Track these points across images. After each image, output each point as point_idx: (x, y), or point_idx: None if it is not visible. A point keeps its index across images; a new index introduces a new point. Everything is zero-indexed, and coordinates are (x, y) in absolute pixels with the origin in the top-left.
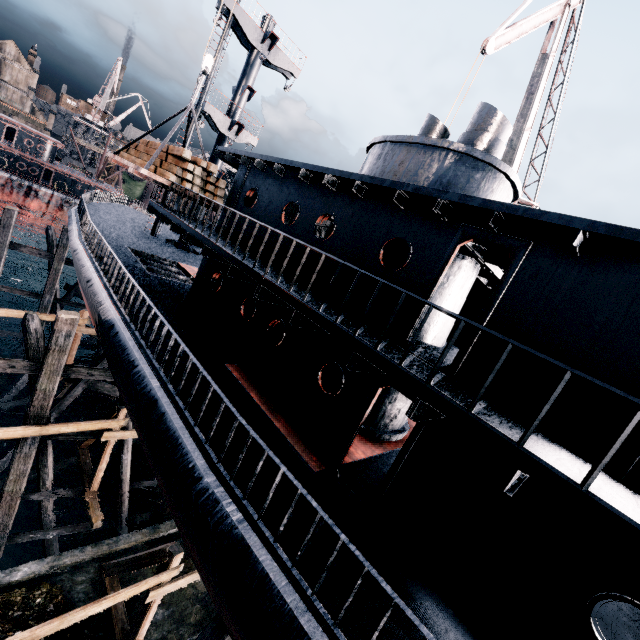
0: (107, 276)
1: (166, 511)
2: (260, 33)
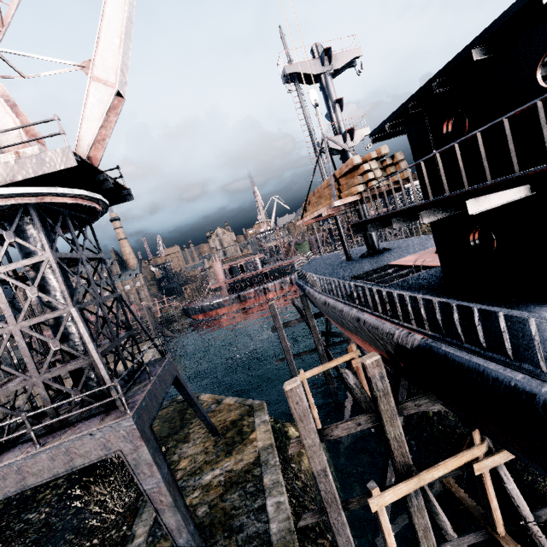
0: (366, 307)
1: None
2: (317, 62)
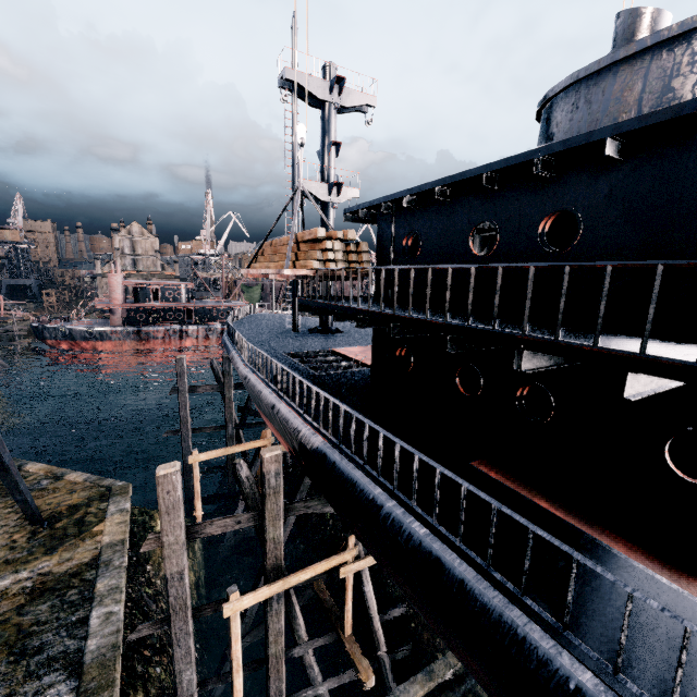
0: (286, 394)
1: (424, 638)
2: (325, 85)
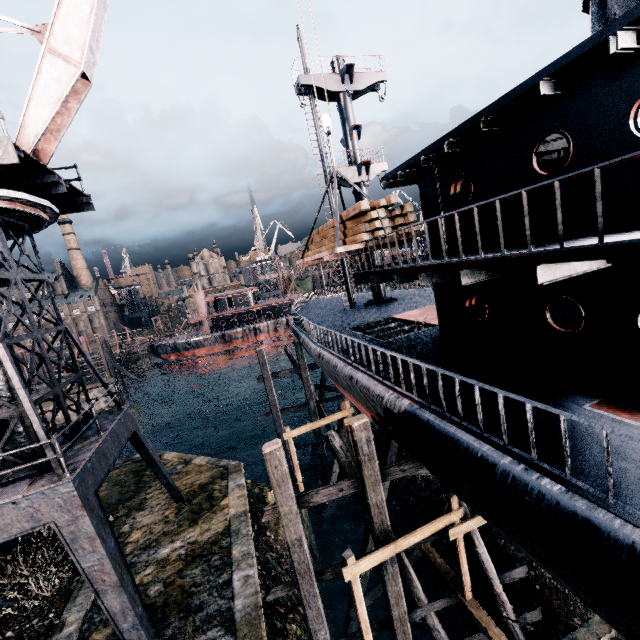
0: (360, 365)
1: (554, 602)
2: (336, 77)
